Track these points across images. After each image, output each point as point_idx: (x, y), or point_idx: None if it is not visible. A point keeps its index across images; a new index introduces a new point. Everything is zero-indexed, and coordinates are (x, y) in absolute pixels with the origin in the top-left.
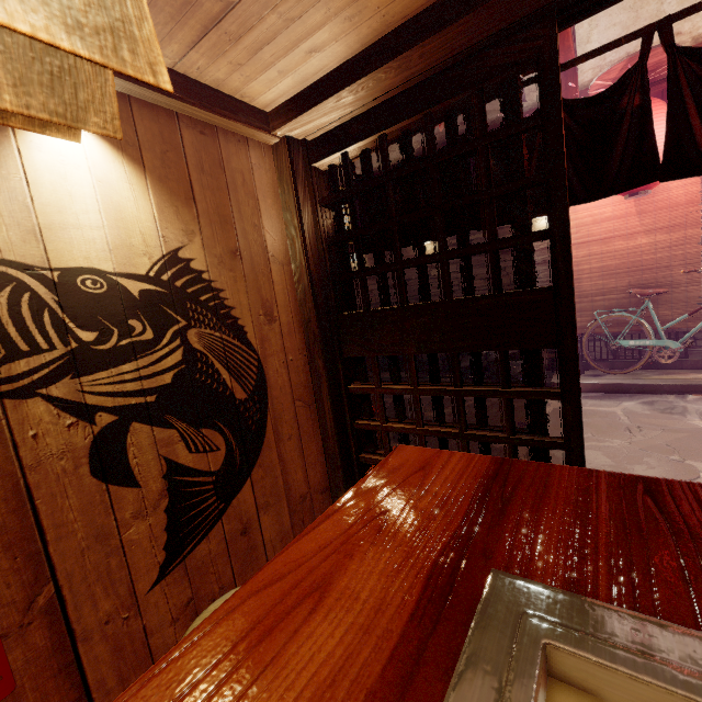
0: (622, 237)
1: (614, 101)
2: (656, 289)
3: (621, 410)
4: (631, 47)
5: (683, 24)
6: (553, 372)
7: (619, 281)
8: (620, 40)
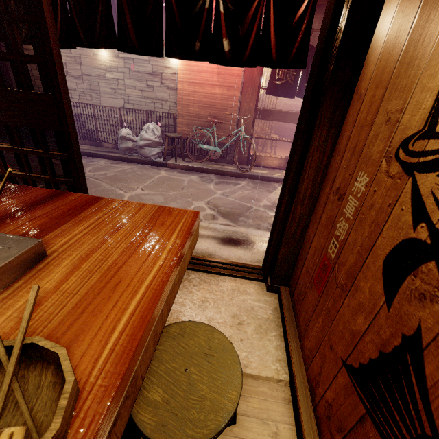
0: (209, 85)
1: None
2: (218, 120)
3: (188, 179)
4: None
5: None
6: (171, 157)
7: (206, 111)
8: None
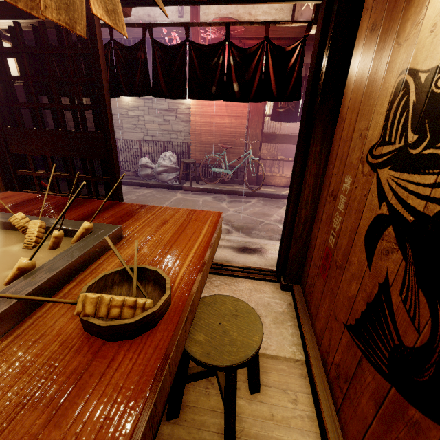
0: (219, 116)
1: (135, 53)
2: (228, 145)
3: (202, 199)
4: (232, 10)
5: (252, 10)
6: (186, 181)
7: (216, 139)
8: (135, 24)
